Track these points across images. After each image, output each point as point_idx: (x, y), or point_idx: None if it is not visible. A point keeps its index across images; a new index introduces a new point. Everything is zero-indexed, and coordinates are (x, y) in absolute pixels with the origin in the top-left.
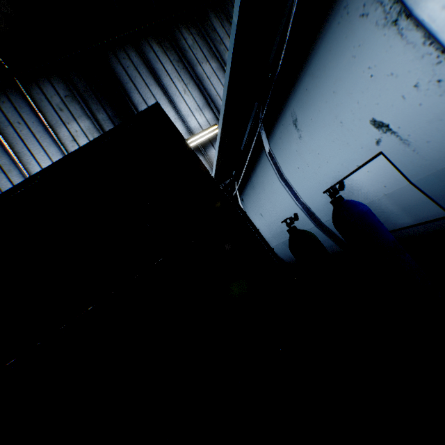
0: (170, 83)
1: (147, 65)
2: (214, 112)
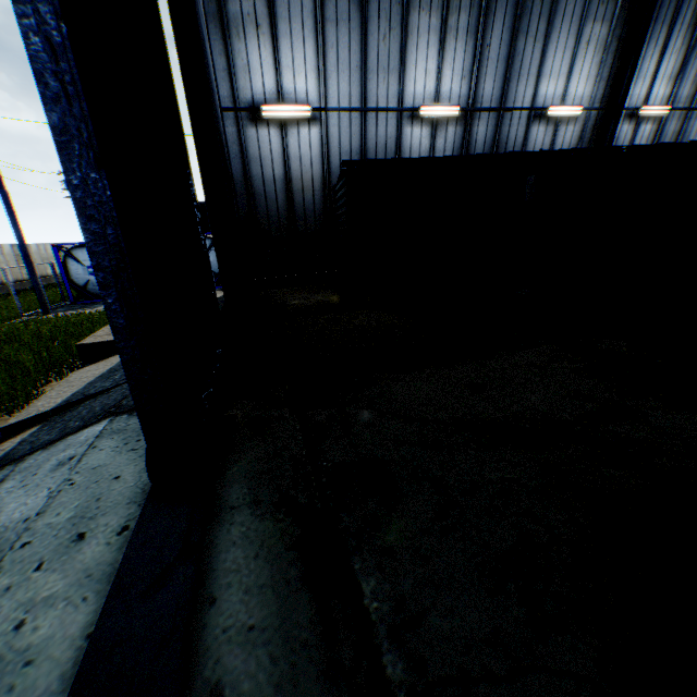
0: (675, 35)
1: (678, 1)
2: (672, 90)
